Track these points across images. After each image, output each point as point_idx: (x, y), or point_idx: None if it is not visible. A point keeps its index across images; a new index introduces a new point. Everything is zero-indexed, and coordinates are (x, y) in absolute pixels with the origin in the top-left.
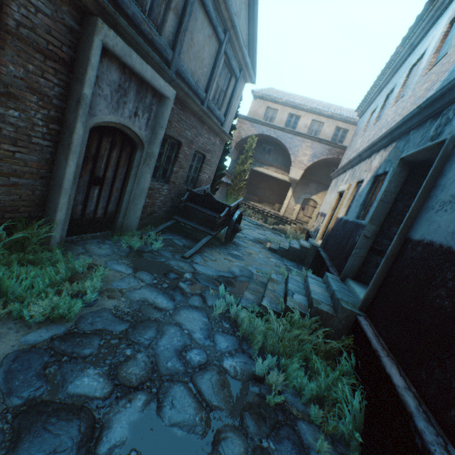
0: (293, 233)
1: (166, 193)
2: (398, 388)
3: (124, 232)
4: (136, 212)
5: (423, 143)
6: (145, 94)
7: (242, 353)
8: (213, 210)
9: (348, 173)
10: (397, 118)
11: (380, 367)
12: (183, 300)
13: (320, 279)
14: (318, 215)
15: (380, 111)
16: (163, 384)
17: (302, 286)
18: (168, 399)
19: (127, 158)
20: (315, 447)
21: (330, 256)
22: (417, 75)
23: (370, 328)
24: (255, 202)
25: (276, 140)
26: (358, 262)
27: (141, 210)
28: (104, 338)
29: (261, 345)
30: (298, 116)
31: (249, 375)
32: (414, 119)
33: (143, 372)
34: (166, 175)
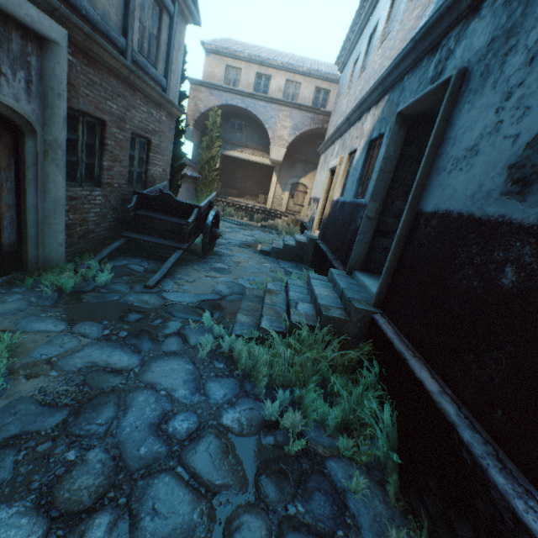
0: (286, 228)
1: (101, 202)
2: (433, 395)
3: (45, 270)
4: (57, 237)
5: (422, 88)
6: (4, 33)
7: (245, 398)
8: (178, 215)
9: (337, 144)
10: (386, 63)
11: (409, 373)
12: (154, 348)
13: (325, 278)
14: (311, 201)
15: (364, 58)
16: (136, 486)
17: (306, 292)
18: (146, 506)
19: (10, 153)
20: (351, 488)
21: (332, 247)
22: (404, 1)
23: (389, 327)
24: (235, 197)
25: (246, 111)
26: (364, 250)
27: (64, 232)
28: (23, 447)
29: (269, 379)
30: (269, 76)
31: (259, 423)
32: (408, 59)
33: (101, 478)
34: (93, 175)
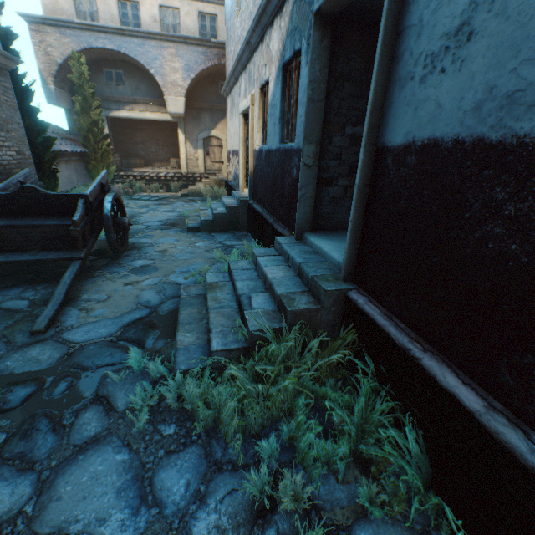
0: (210, 191)
1: None
2: (482, 419)
3: None
4: None
5: None
6: None
7: (218, 475)
8: (57, 213)
9: (242, 80)
10: None
11: (427, 378)
12: (57, 446)
13: (272, 251)
14: (230, 155)
15: None
16: None
17: (256, 275)
18: None
19: None
20: None
21: (268, 207)
22: None
23: (374, 308)
24: (142, 168)
25: (120, 55)
26: (310, 207)
27: None
28: None
29: (243, 427)
30: (135, 2)
31: (249, 514)
32: None
33: None
34: None
